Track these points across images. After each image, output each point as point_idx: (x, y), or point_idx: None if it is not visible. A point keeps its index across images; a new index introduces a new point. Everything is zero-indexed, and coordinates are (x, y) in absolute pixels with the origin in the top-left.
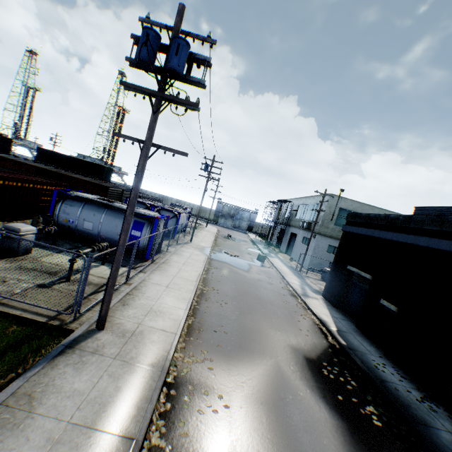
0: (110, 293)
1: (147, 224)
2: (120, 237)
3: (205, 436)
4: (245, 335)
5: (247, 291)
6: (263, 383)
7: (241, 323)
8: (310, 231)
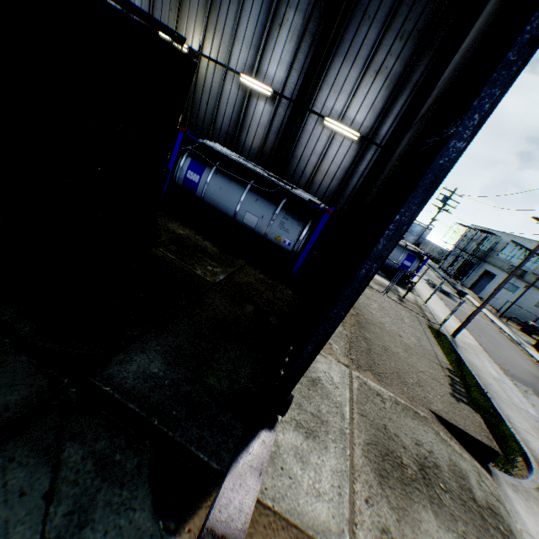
0: (468, 322)
1: (417, 258)
2: (489, 297)
3: (533, 401)
4: (508, 362)
5: (480, 328)
6: (538, 392)
7: (500, 354)
8: (519, 279)
